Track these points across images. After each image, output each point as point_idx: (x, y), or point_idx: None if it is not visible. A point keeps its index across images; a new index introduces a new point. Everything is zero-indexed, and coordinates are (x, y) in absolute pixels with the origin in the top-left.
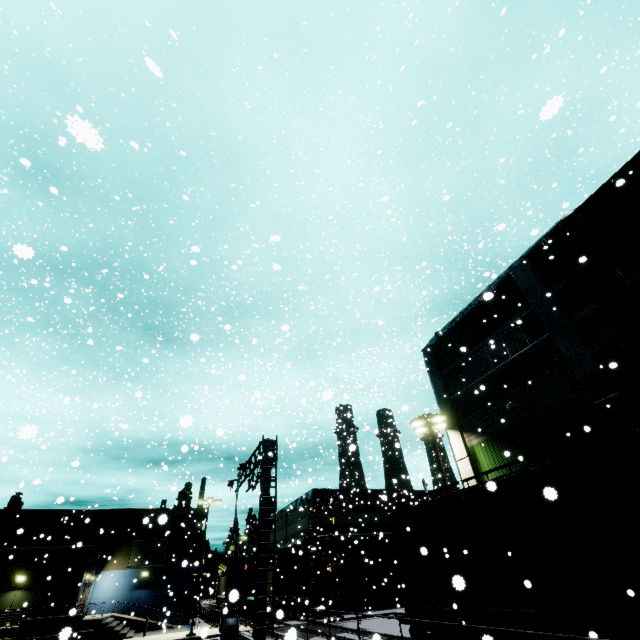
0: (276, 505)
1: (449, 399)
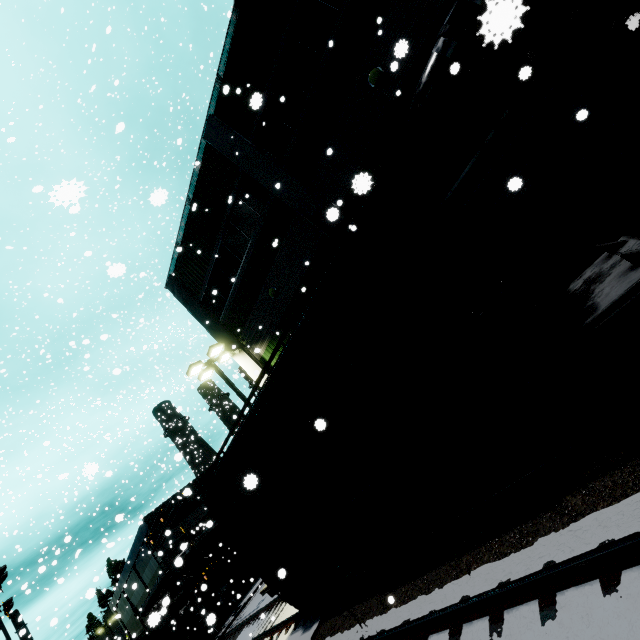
0: (9, 637)
1: (218, 323)
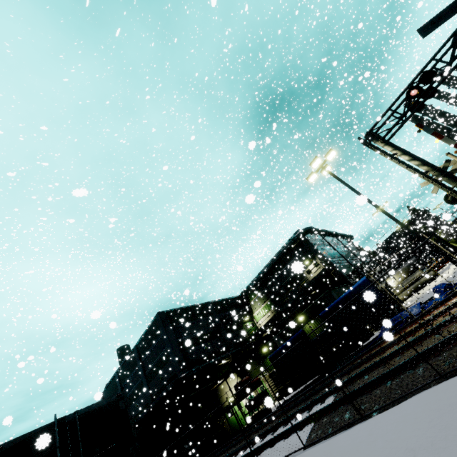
0: None
1: None
